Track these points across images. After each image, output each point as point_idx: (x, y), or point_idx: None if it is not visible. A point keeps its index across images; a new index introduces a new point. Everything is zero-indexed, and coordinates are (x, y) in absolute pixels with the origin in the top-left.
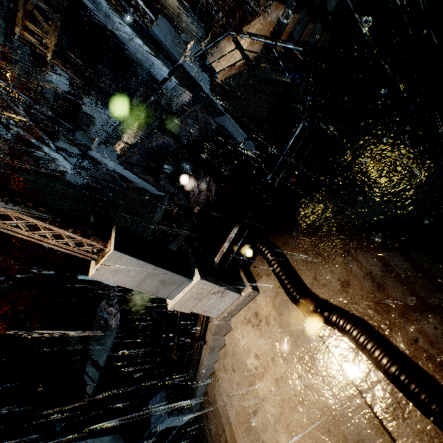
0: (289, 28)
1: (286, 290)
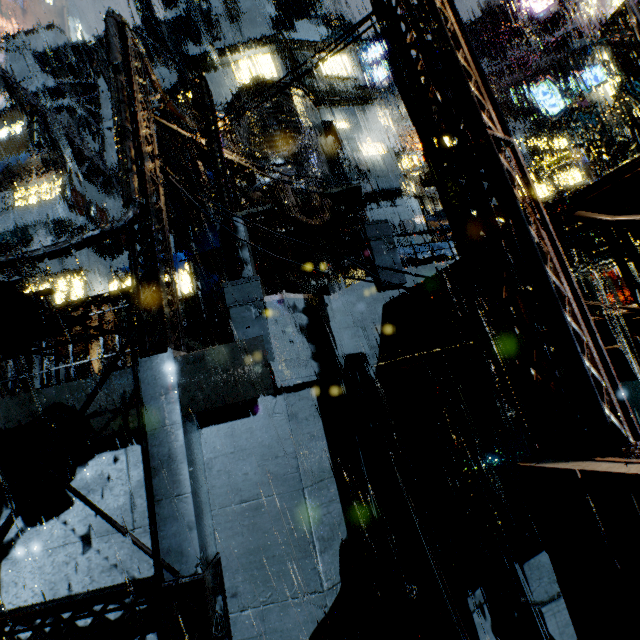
0: None
1: None
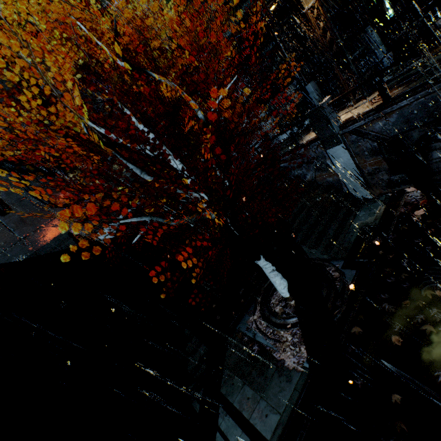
0: None
1: None
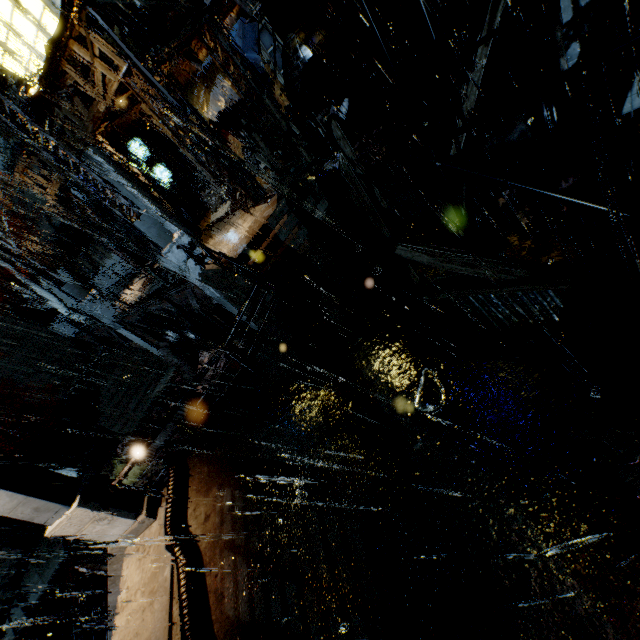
0: (277, 229)
1: (164, 520)
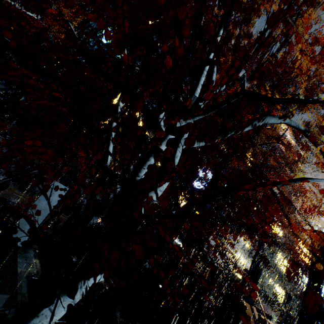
0: None
1: None
